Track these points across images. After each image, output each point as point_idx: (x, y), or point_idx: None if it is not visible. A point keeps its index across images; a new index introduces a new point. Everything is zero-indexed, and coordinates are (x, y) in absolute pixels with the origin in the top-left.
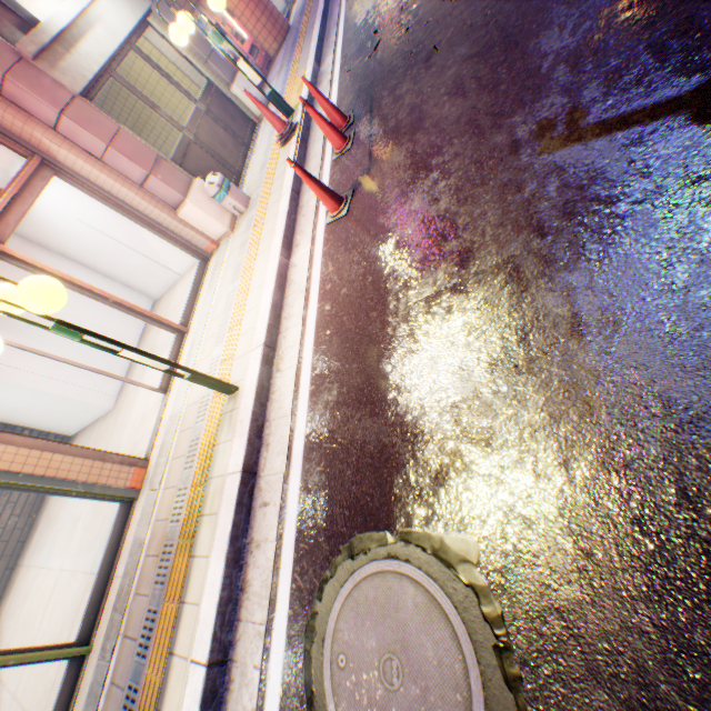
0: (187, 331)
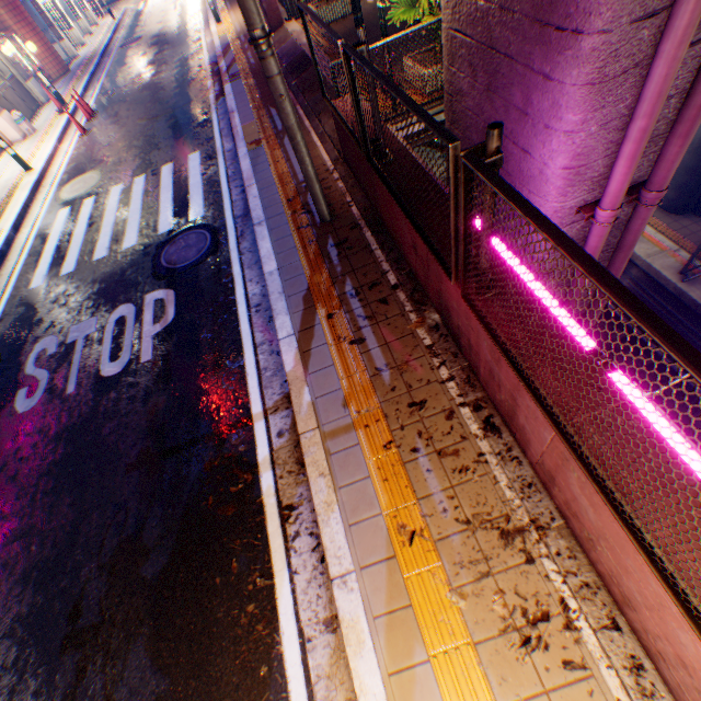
0: None
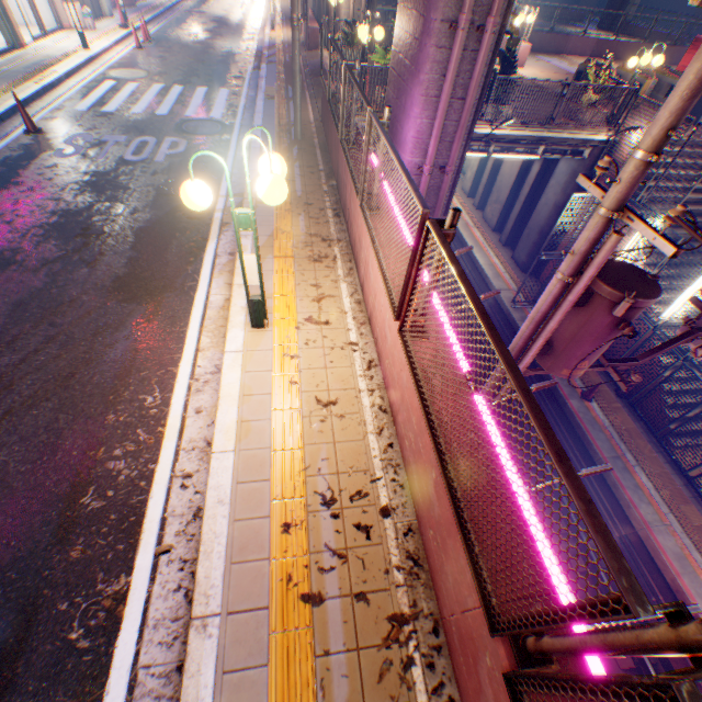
0: (50, 37)
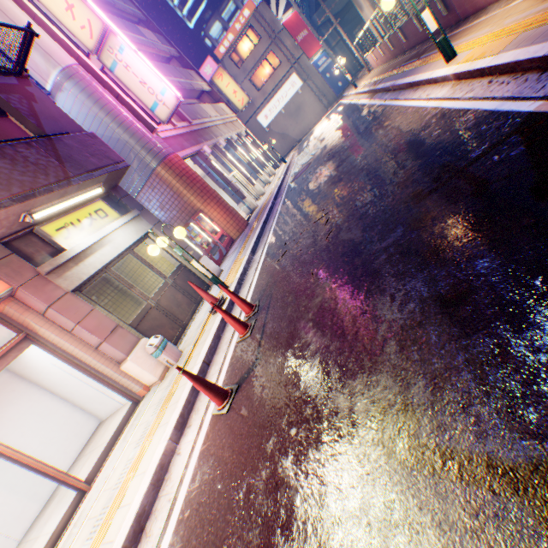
0: (88, 488)
